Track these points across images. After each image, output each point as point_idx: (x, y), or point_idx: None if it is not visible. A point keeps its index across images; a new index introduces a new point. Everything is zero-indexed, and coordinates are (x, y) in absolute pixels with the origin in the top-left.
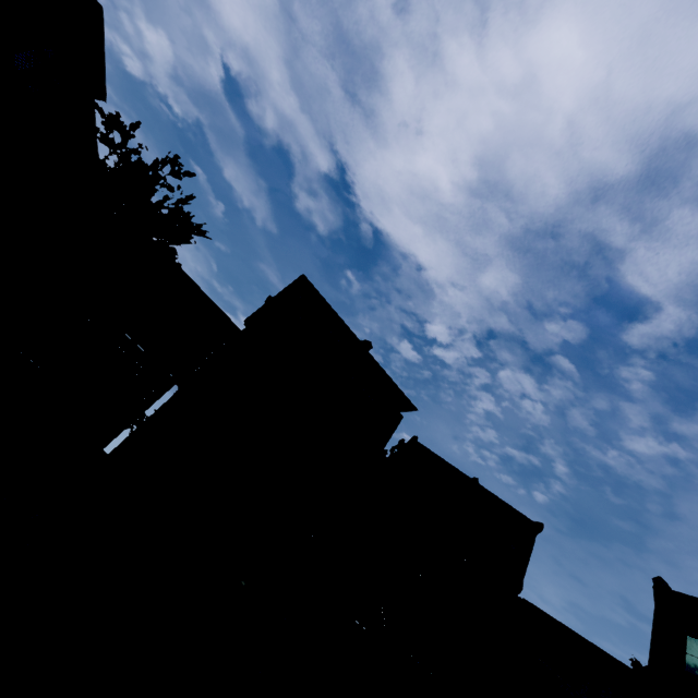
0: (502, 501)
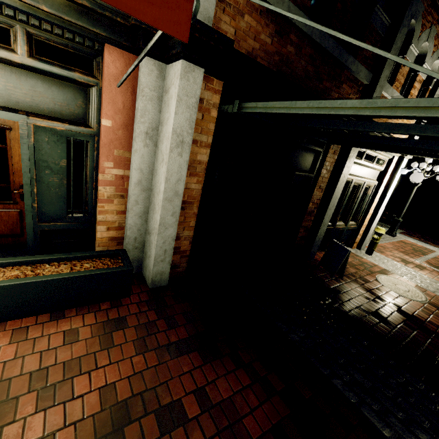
0: None
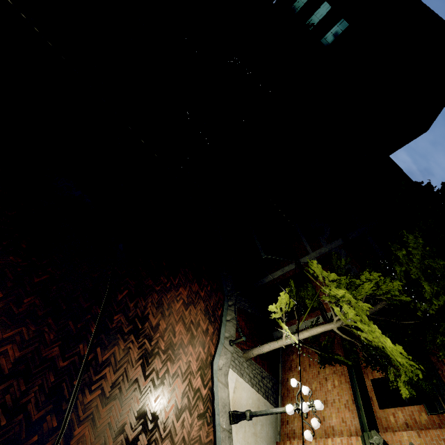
0: (424, 8)
